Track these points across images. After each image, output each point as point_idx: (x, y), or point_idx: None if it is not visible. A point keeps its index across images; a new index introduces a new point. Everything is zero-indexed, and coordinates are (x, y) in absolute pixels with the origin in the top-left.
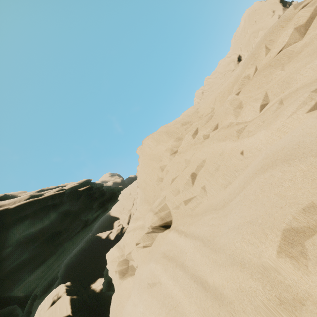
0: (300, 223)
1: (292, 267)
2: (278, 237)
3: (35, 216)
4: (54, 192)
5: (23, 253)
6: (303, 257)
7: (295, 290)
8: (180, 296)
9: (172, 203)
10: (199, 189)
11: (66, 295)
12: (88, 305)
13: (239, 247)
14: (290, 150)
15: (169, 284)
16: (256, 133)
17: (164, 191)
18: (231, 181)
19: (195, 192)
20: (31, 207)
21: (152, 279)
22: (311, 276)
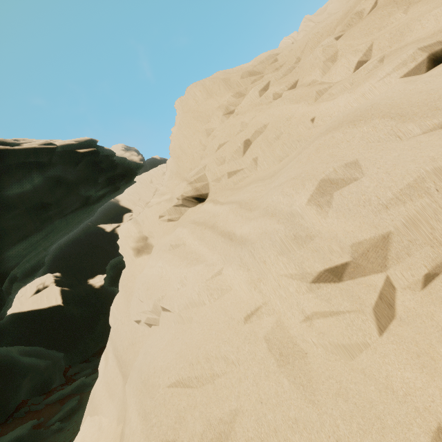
0: (338, 175)
1: (316, 213)
2: (314, 187)
3: (9, 174)
4: (38, 145)
5: None
6: (327, 206)
7: (310, 231)
8: (204, 251)
9: (212, 174)
10: (249, 161)
11: (55, 286)
12: (84, 299)
13: (275, 200)
14: (361, 111)
15: (194, 245)
16: (337, 97)
17: (206, 159)
18: (289, 153)
19: (244, 164)
20: (3, 159)
21: (176, 241)
22: (327, 220)
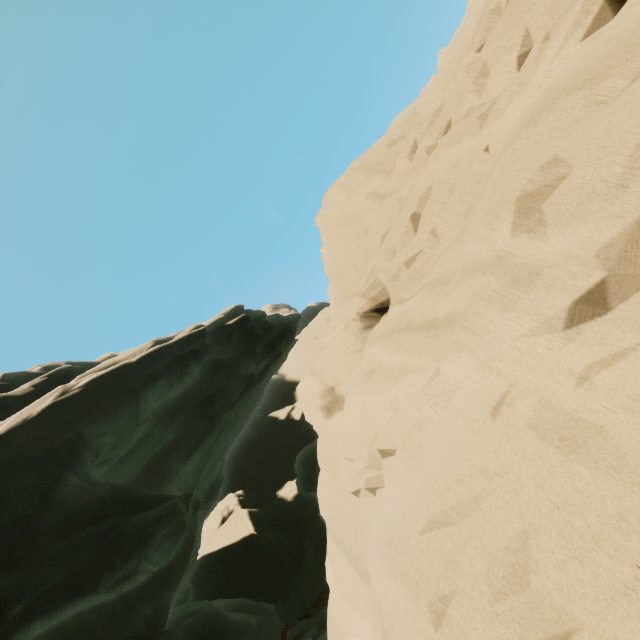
0: (536, 184)
1: (529, 241)
2: (511, 212)
3: (170, 373)
4: (189, 332)
5: (166, 431)
6: (542, 226)
7: (532, 265)
8: (408, 360)
9: (386, 273)
10: (426, 237)
11: (241, 508)
12: (278, 520)
13: (471, 253)
14: (538, 103)
15: (393, 360)
16: (507, 108)
17: (372, 260)
18: (473, 201)
19: (421, 243)
20: (162, 359)
21: (369, 365)
22: (549, 242)
